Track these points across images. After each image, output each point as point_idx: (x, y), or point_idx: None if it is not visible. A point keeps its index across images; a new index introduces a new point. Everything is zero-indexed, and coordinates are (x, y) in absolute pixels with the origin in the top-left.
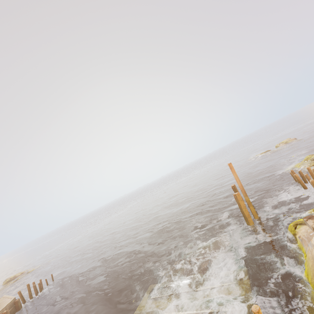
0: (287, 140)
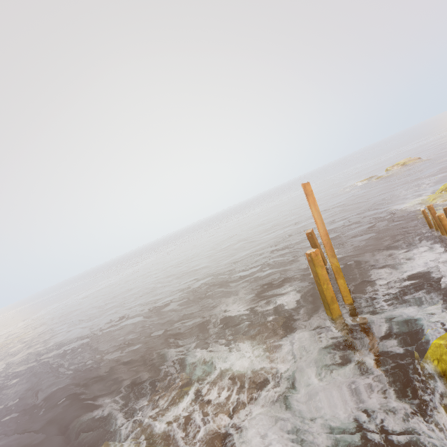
0: (406, 160)
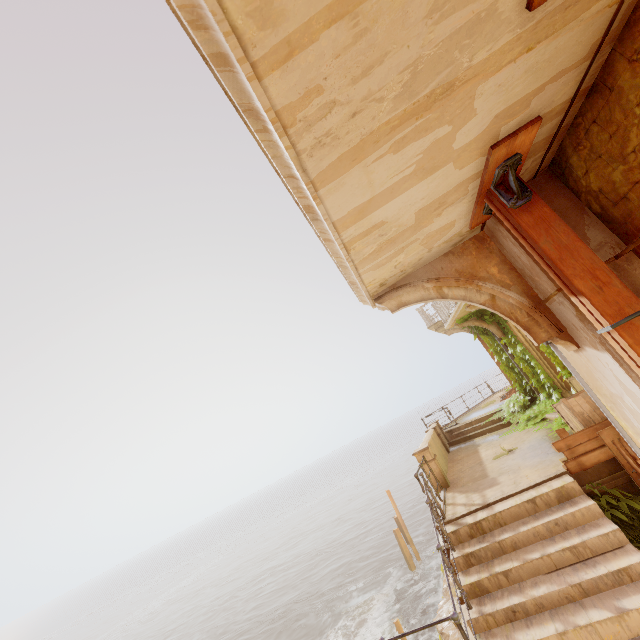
0: None
